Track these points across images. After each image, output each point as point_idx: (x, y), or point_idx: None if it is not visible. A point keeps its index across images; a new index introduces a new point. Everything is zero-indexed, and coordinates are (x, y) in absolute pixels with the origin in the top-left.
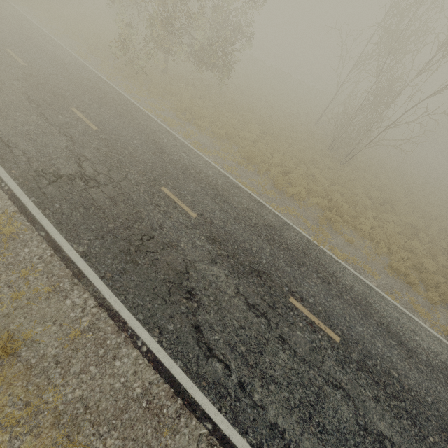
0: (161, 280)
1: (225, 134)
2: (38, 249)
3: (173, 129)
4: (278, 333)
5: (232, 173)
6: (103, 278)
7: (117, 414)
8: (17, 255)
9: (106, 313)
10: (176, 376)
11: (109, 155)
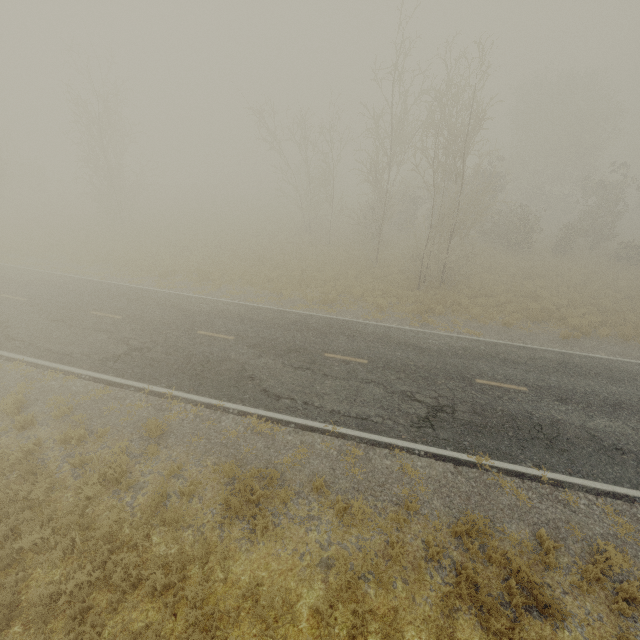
0: None
1: None
2: None
3: None
4: None
5: None
6: None
7: None
8: None
9: None
10: None
11: None
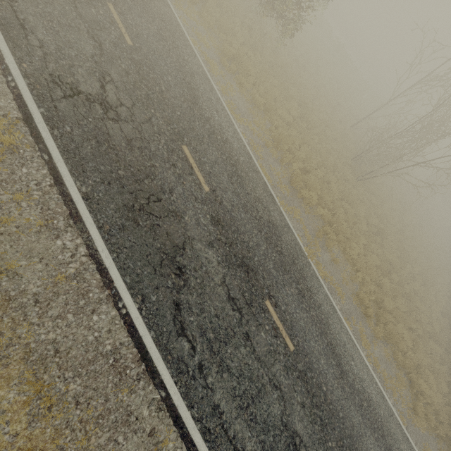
0: (156, 248)
1: (263, 105)
2: (38, 173)
3: (213, 76)
4: (245, 330)
5: (256, 153)
6: (100, 229)
7: (84, 363)
8: (12, 172)
9: (95, 265)
10: (146, 345)
11: (138, 85)
